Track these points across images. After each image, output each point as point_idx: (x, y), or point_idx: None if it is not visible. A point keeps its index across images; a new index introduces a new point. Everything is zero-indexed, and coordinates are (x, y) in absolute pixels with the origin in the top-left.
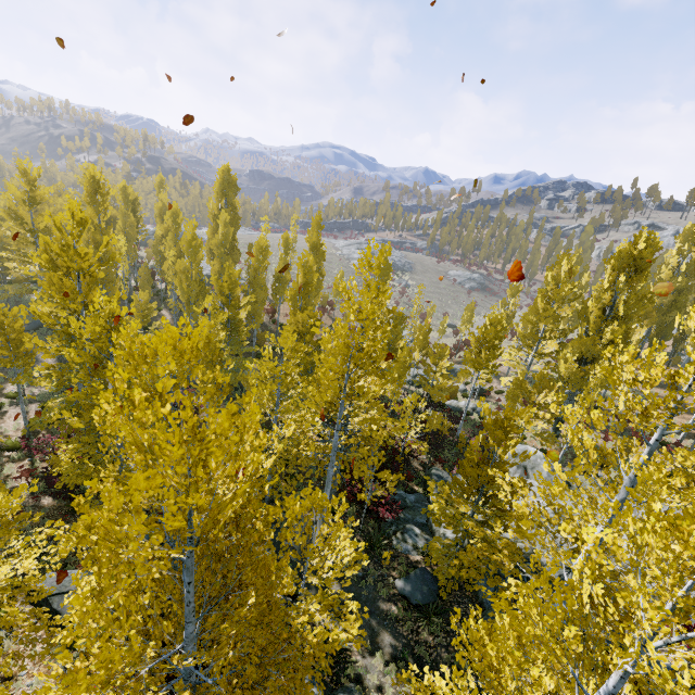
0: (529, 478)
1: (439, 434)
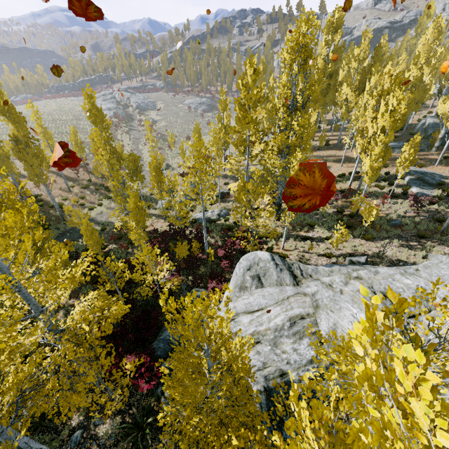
0: (263, 286)
1: (192, 256)
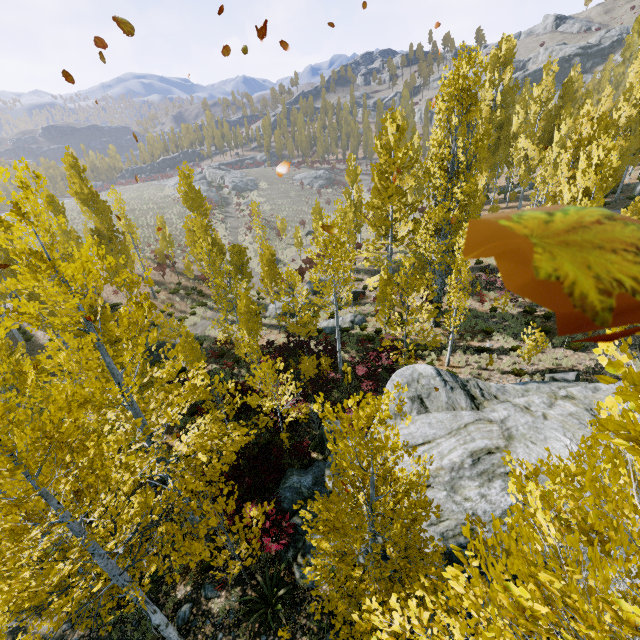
0: (428, 411)
1: (320, 377)
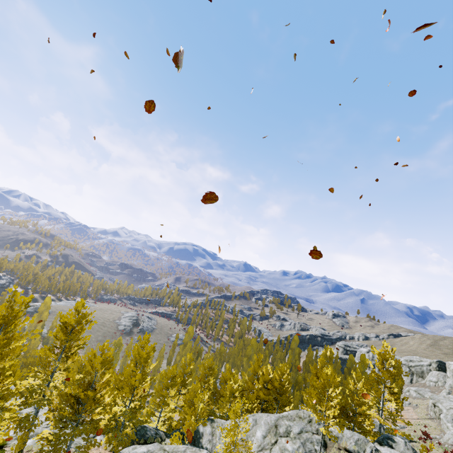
0: None
1: None
